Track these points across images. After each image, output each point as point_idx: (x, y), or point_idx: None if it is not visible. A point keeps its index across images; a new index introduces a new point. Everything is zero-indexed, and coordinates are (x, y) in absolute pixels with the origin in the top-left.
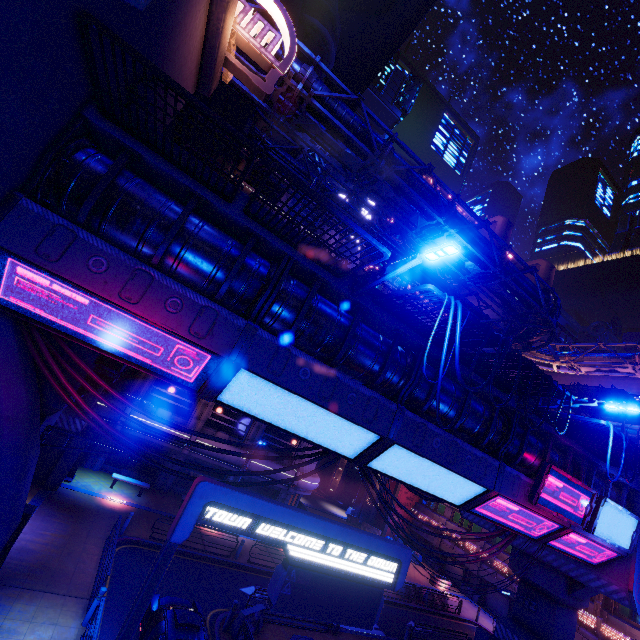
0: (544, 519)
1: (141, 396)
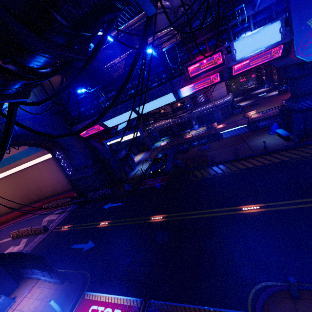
0: (208, 77)
1: (153, 120)
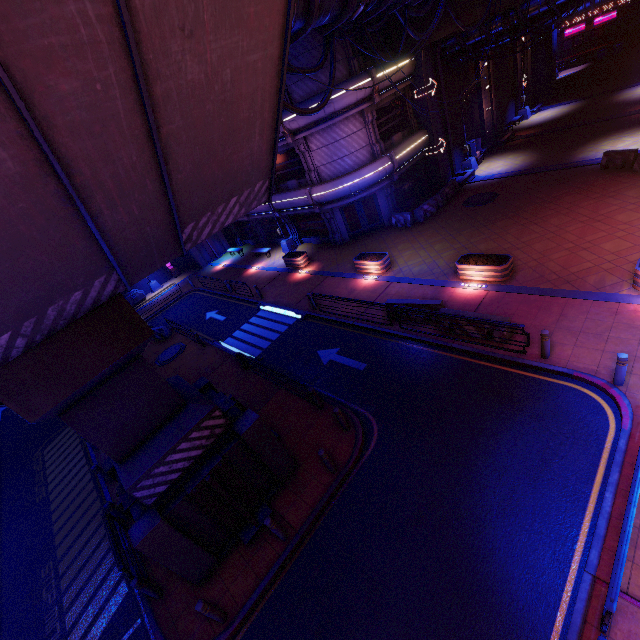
0: None
1: None
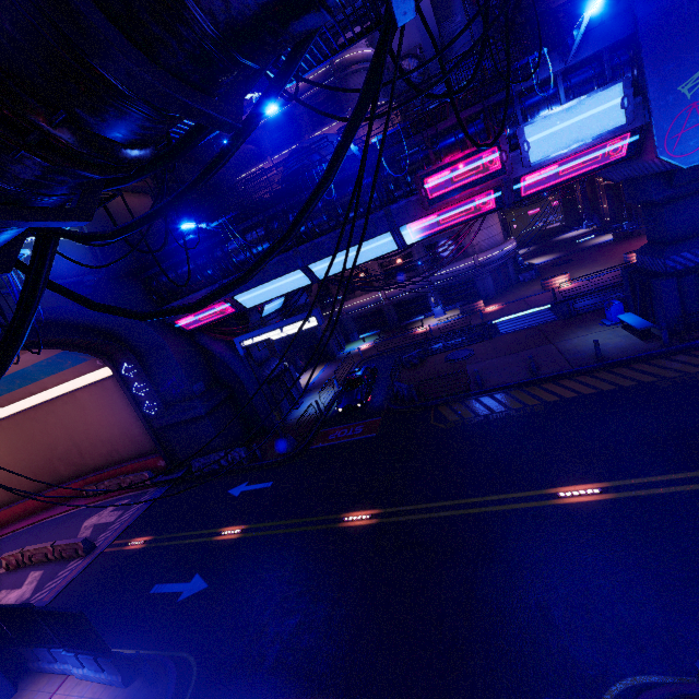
0: (470, 200)
1: (341, 295)
